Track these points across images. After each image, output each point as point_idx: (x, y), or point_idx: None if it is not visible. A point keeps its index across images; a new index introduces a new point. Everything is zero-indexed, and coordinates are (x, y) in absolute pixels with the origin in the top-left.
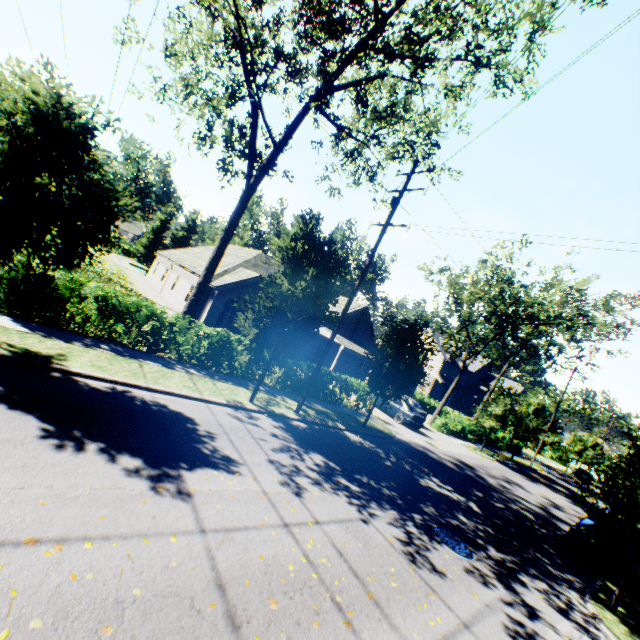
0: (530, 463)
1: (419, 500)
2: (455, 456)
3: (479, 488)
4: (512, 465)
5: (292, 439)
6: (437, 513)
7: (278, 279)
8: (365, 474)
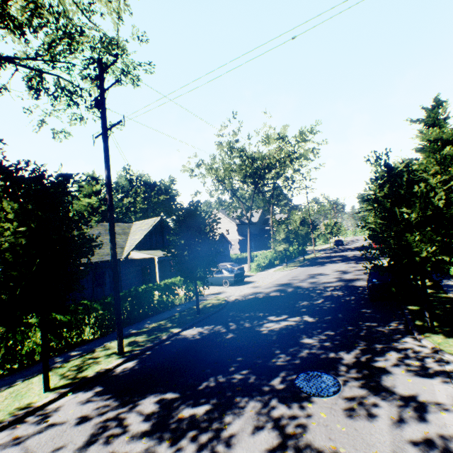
0: (314, 255)
1: (269, 356)
2: (275, 283)
3: (302, 297)
4: (307, 263)
5: (112, 402)
6: (289, 357)
7: None
8: (211, 373)
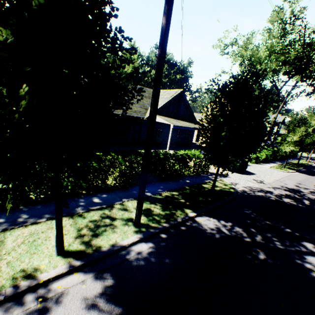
0: (307, 162)
1: None
2: (280, 185)
3: None
4: (303, 169)
5: None
6: None
7: None
8: None
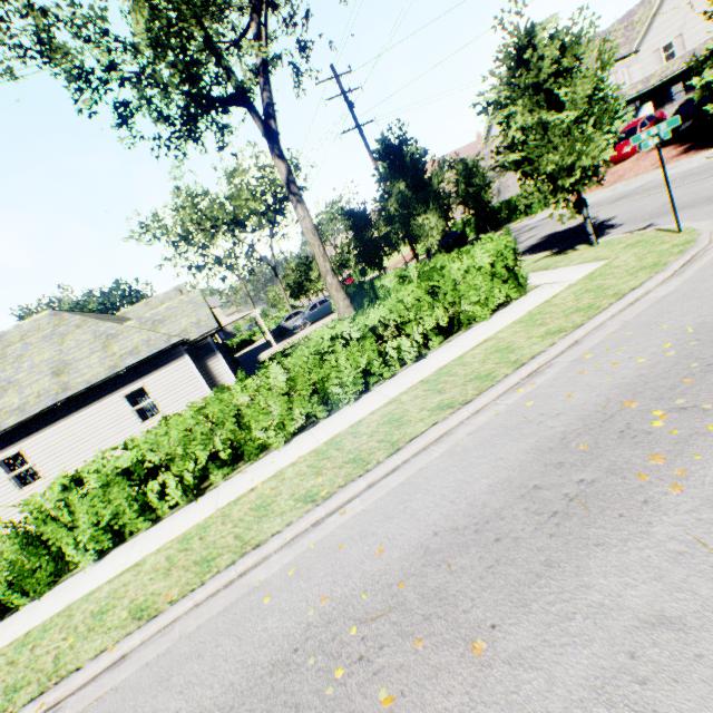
0: None
1: None
2: None
3: None
4: None
5: None
6: None
7: (439, 176)
8: None
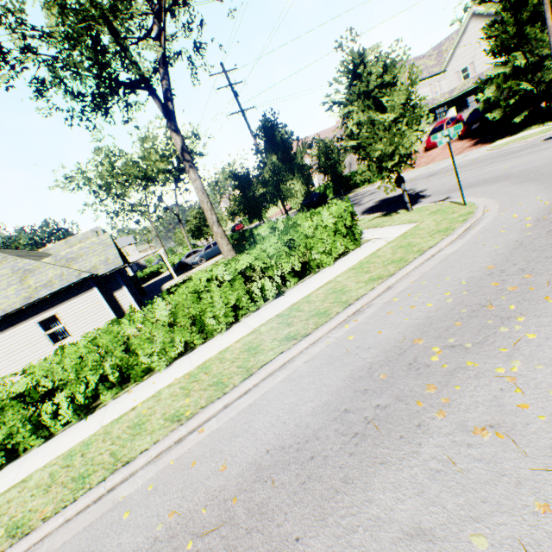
0: None
1: None
2: None
3: None
4: None
5: None
6: None
7: (302, 152)
8: None
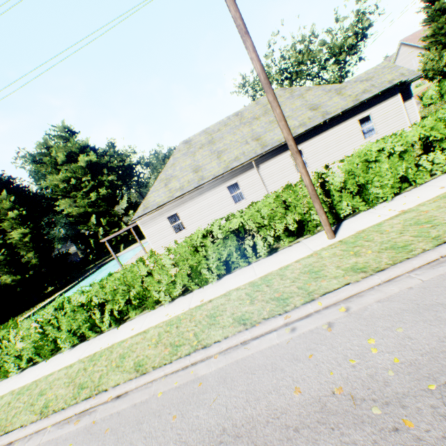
0: None
1: None
2: None
3: None
4: None
5: None
6: None
7: None
8: None
